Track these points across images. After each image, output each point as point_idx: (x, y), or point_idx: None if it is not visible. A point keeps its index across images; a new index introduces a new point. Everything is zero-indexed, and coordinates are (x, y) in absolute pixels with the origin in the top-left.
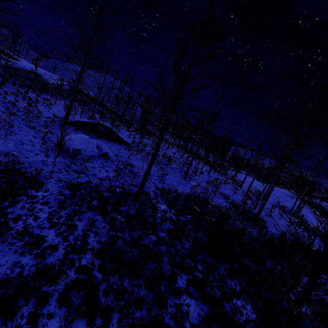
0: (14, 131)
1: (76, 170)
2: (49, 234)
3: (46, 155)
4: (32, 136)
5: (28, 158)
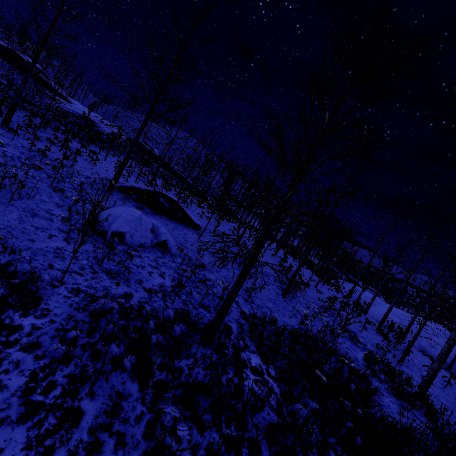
0: (28, 193)
1: (110, 270)
2: (10, 444)
3: (66, 238)
4: (54, 204)
5: (34, 241)
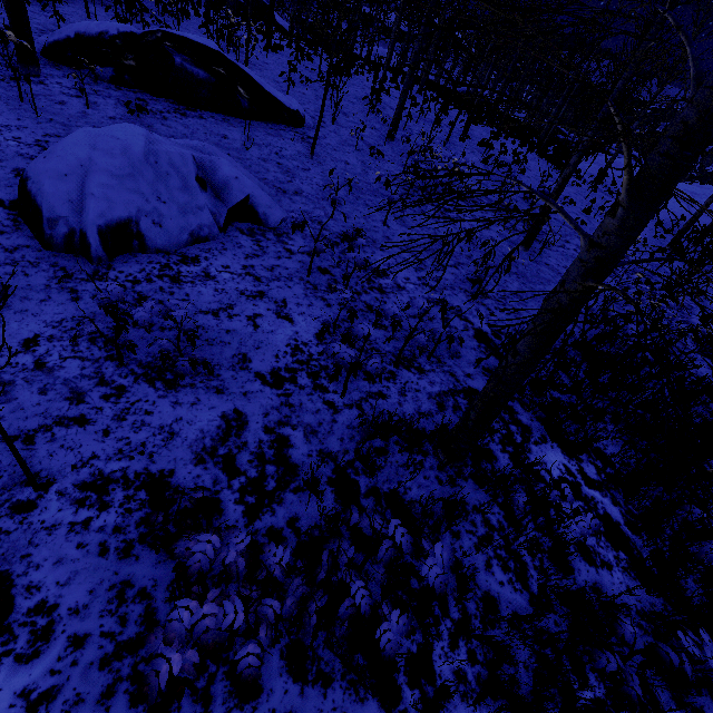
0: None
1: (153, 364)
2: None
3: None
4: None
5: None
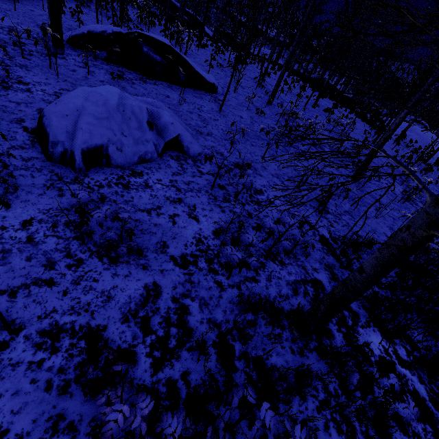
0: None
1: (103, 245)
2: None
3: None
4: None
5: None
